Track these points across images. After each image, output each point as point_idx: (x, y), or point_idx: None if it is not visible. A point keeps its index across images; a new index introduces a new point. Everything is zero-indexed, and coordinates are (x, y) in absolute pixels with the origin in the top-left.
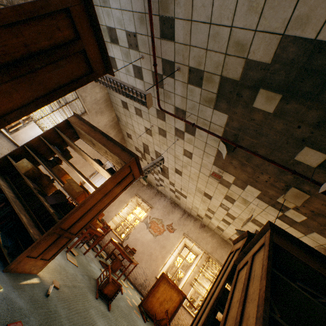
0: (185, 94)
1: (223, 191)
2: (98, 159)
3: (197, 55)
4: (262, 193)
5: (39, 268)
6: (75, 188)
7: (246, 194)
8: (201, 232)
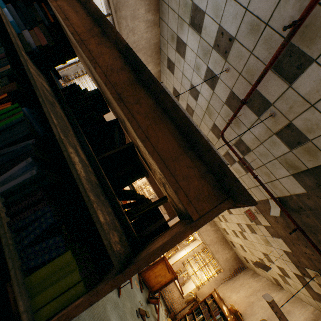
0: (262, 138)
1: (249, 221)
2: None
3: (314, 121)
4: (291, 253)
5: None
6: None
7: (272, 240)
8: (207, 224)
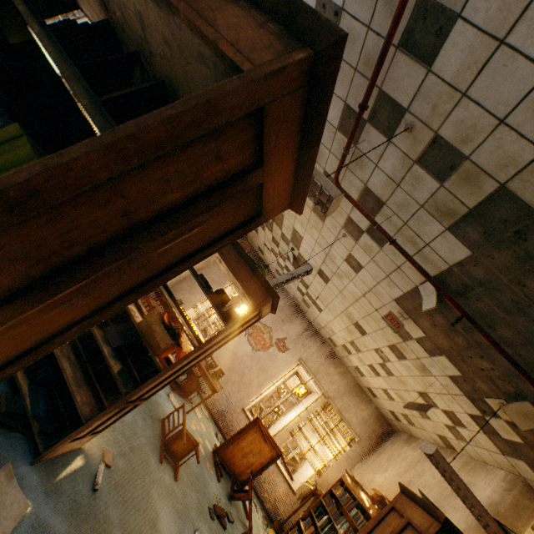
0: (398, 176)
1: (392, 338)
2: (204, 278)
3: (469, 122)
4: (462, 377)
5: (85, 441)
6: (158, 338)
7: (431, 363)
8: (328, 363)
